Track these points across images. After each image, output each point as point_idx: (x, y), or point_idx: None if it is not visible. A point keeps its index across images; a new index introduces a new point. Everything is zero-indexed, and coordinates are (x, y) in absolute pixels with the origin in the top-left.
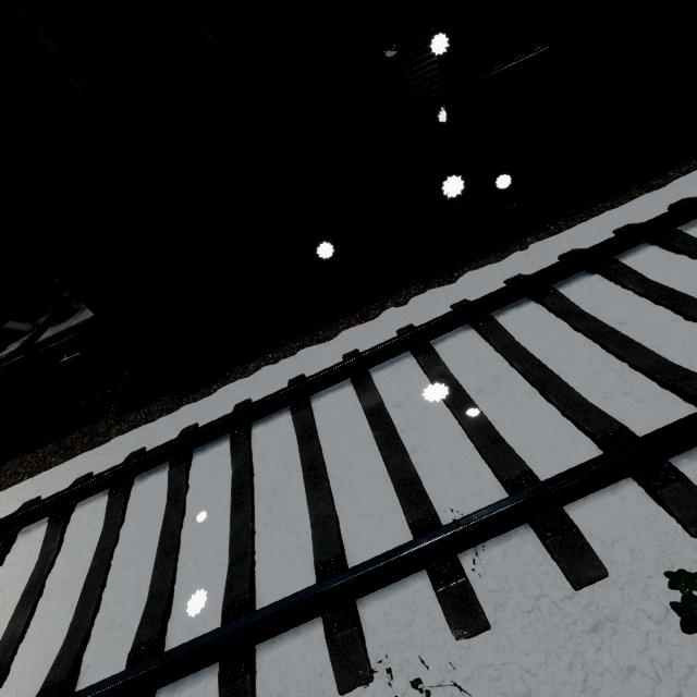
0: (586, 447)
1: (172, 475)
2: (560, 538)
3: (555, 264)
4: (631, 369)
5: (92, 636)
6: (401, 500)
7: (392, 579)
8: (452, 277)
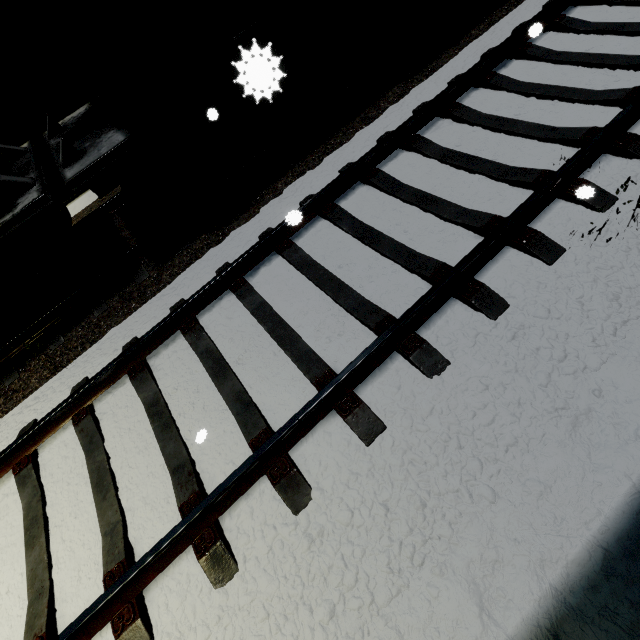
0: (612, 111)
1: (289, 255)
2: (634, 144)
3: (527, 23)
4: (611, 70)
5: (317, 353)
6: (513, 178)
7: (546, 205)
8: (426, 72)
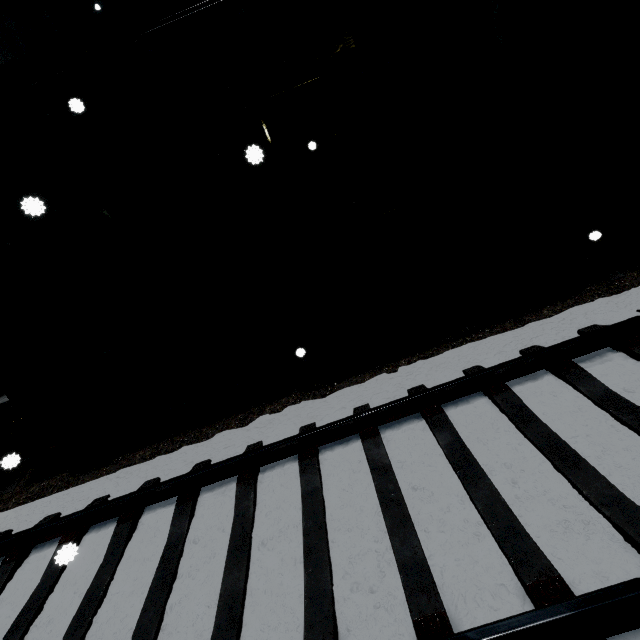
0: None
1: None
2: None
3: (382, 405)
4: (392, 556)
5: None
6: None
7: None
8: (326, 390)
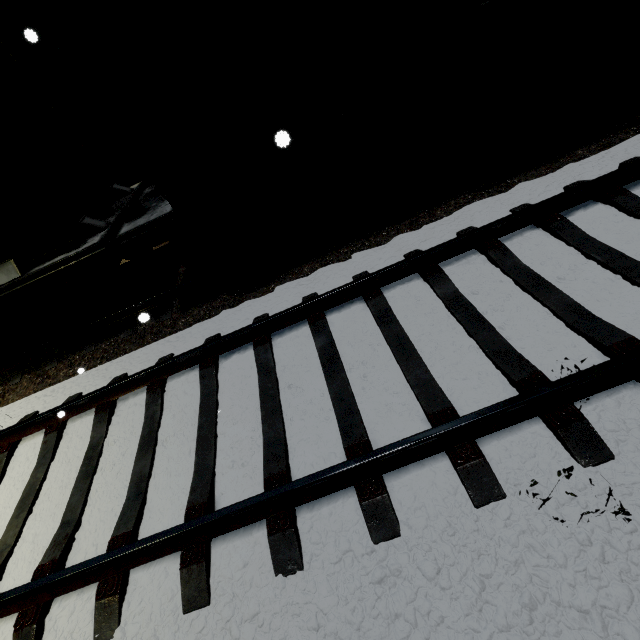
0: None
1: (258, 352)
2: None
3: (628, 165)
4: None
5: (217, 473)
6: (501, 365)
7: (511, 422)
8: (502, 187)
